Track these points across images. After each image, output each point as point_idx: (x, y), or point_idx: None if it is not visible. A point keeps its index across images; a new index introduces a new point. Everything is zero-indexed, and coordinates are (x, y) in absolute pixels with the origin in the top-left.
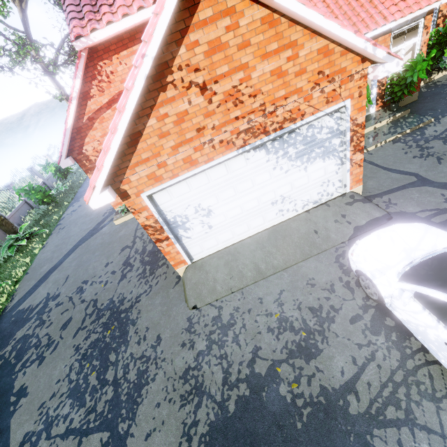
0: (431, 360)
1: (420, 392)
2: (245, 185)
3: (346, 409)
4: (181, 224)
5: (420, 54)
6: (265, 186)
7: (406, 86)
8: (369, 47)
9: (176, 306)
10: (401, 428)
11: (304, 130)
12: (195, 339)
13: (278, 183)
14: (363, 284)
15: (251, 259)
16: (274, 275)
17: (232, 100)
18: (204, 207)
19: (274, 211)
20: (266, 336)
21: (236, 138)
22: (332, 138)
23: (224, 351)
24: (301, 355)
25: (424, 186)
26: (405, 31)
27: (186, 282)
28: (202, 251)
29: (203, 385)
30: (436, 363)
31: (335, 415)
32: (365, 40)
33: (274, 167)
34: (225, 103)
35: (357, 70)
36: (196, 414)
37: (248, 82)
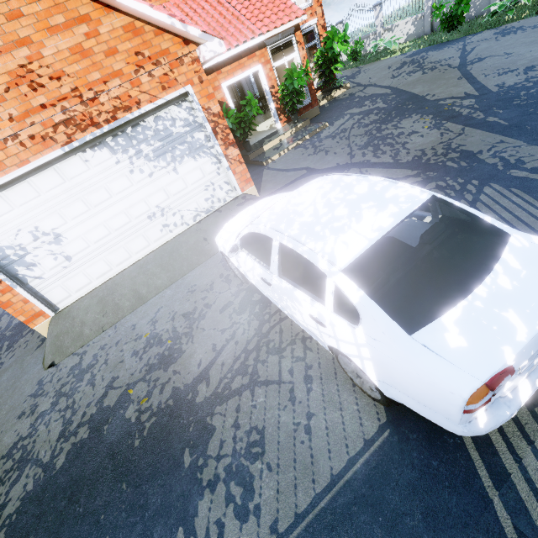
0: (285, 316)
1: (269, 350)
2: (98, 196)
3: (194, 400)
4: (17, 259)
5: (293, 63)
6: (128, 195)
7: (296, 96)
8: (178, 24)
9: (28, 373)
10: (243, 393)
11: (151, 123)
12: (40, 401)
13: (145, 190)
14: (232, 268)
15: (130, 287)
16: (156, 296)
17: (26, 83)
18: (47, 230)
19: (156, 227)
20: (128, 362)
21: (54, 132)
22: (192, 132)
23: (72, 400)
24: (161, 366)
25: (311, 174)
26: (281, 46)
27: (47, 340)
28: (69, 294)
29: (31, 453)
30: (288, 317)
31: (180, 412)
32: (169, 16)
33: (130, 170)
34: (17, 86)
35: (184, 52)
36: (9, 493)
37: (41, 61)
